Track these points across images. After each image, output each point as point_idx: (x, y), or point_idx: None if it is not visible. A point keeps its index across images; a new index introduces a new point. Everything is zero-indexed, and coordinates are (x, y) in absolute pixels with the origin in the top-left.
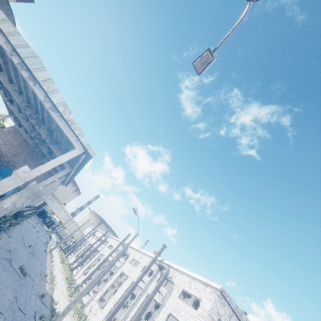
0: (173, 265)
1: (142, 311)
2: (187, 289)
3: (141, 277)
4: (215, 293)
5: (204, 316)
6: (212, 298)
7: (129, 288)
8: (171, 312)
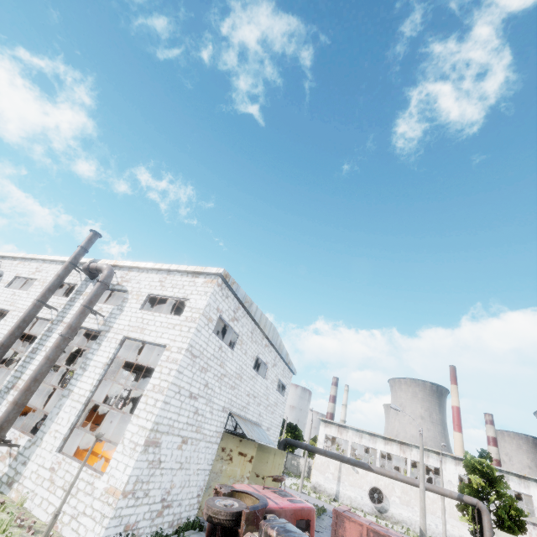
0: (121, 263)
1: (54, 353)
2: (158, 291)
3: (43, 300)
4: (213, 282)
5: (195, 319)
6: (208, 291)
7: (11, 327)
8: (128, 335)
